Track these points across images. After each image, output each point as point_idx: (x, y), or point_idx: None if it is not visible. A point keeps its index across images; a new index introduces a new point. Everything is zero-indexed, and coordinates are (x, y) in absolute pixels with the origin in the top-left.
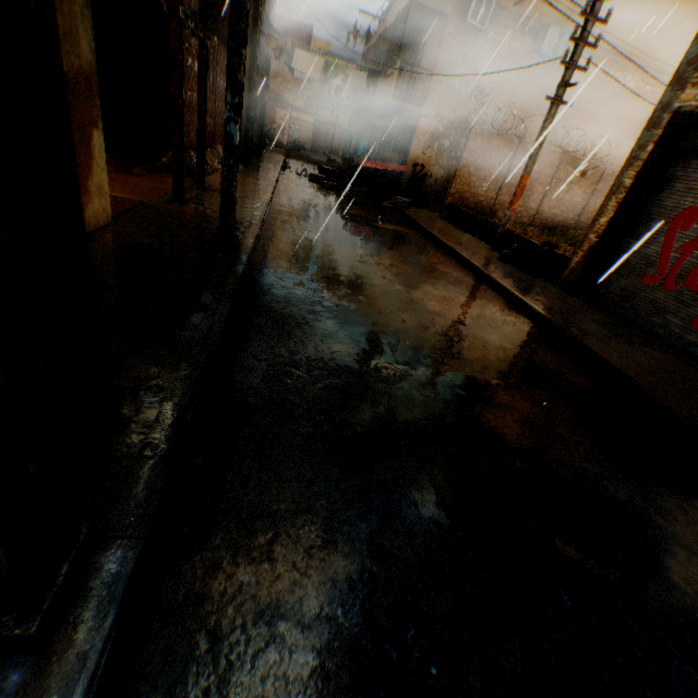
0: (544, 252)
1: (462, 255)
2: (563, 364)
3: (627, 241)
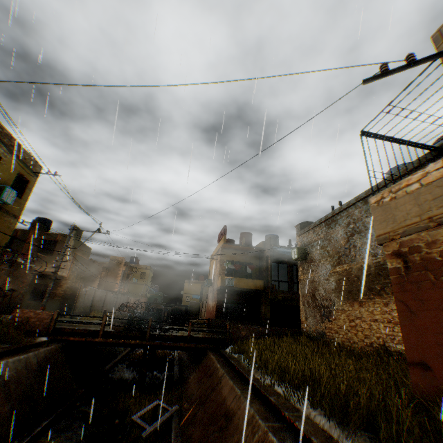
0: None
1: None
2: None
3: None
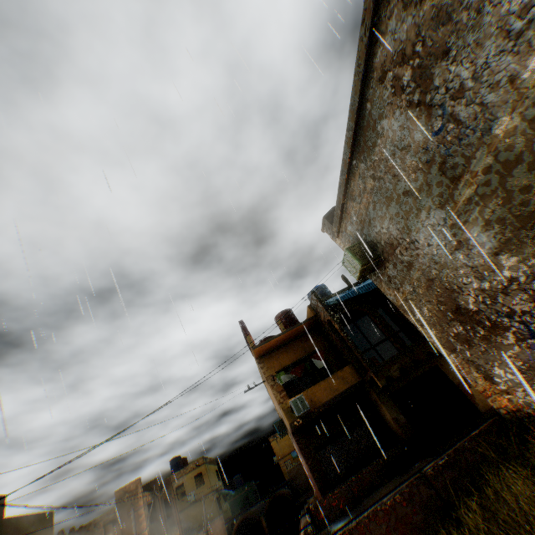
0: None
1: None
2: None
3: None
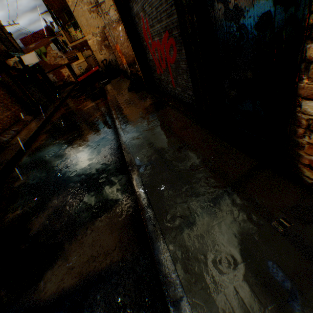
0: (134, 79)
1: (108, 103)
2: (108, 153)
3: (146, 56)
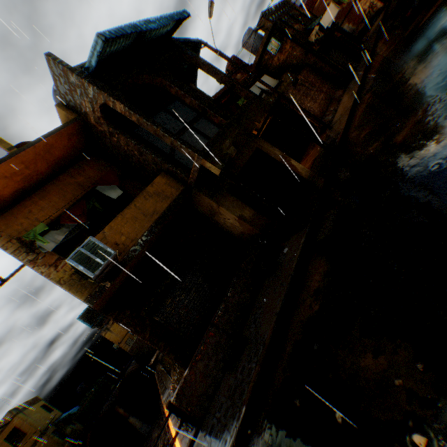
0: None
1: None
2: None
3: None
